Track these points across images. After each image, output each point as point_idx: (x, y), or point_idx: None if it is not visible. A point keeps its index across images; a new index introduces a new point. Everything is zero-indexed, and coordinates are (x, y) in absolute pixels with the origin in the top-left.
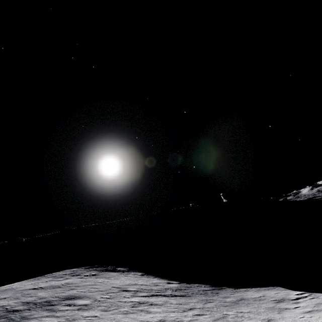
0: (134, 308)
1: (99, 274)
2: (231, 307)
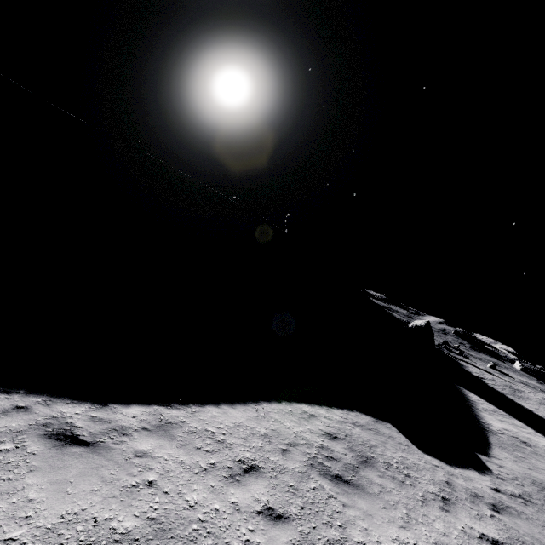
0: None
1: None
2: None
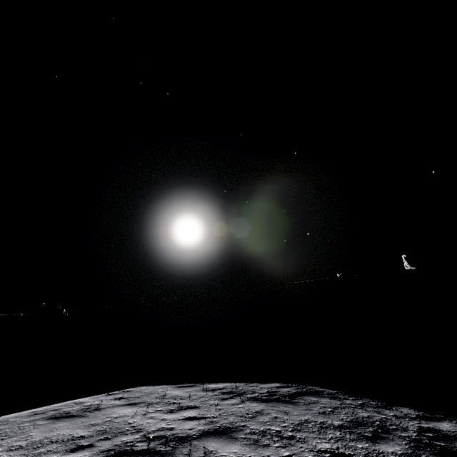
0: None
1: None
2: None
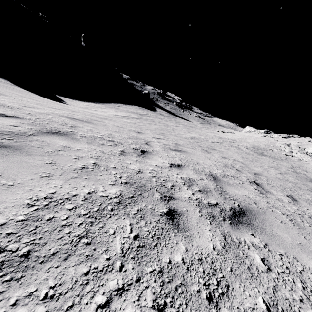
0: None
1: None
2: None
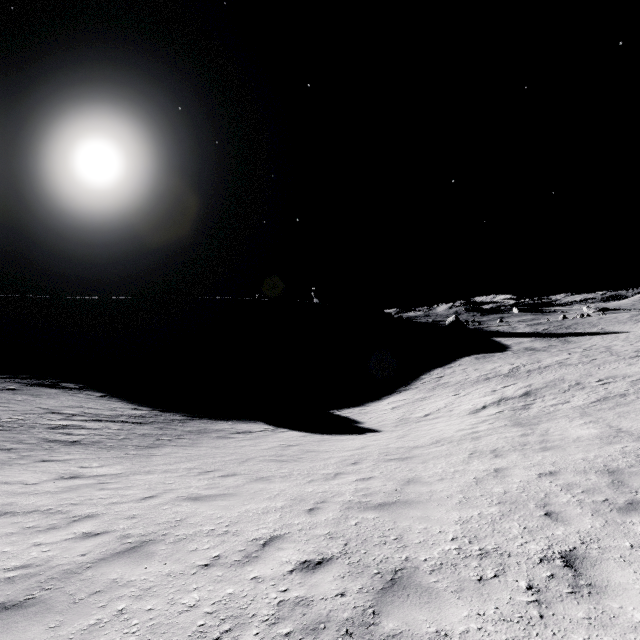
0: (53, 430)
1: (22, 390)
2: (178, 435)
